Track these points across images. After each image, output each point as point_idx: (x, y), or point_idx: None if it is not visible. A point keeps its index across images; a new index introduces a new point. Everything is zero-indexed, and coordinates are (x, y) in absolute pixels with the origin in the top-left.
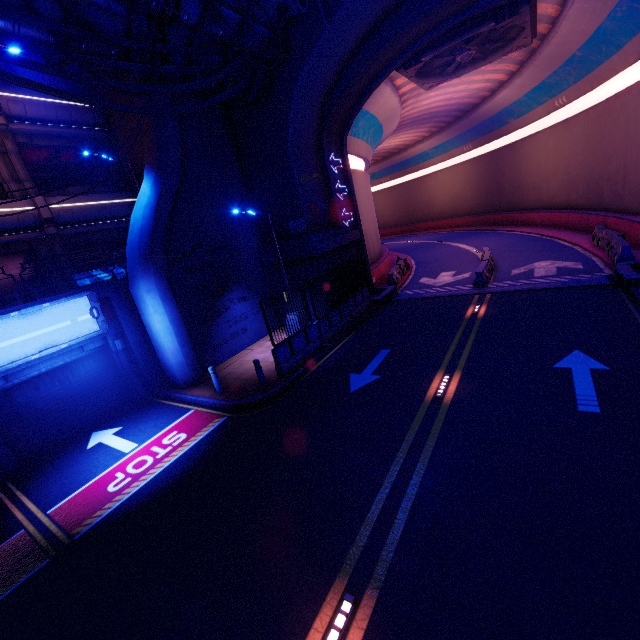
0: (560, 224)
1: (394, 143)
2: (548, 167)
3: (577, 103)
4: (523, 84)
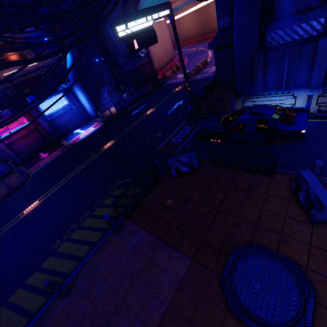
0: None
1: None
2: None
3: None
4: None
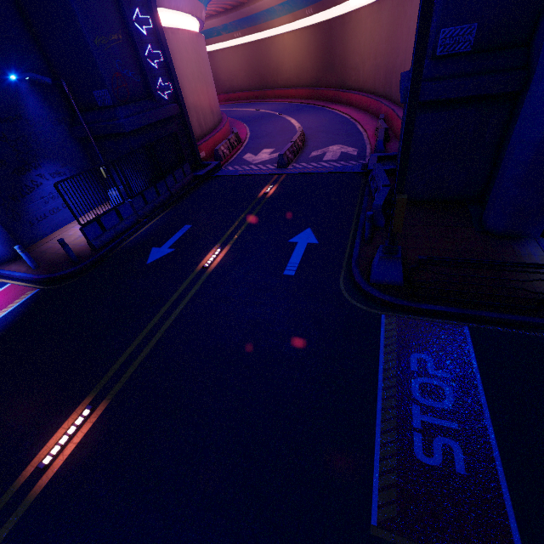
0: (366, 108)
1: None
2: (365, 49)
3: None
4: None
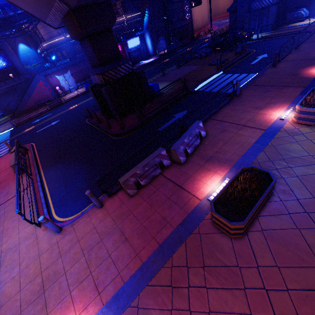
0: None
1: None
2: None
3: None
4: None
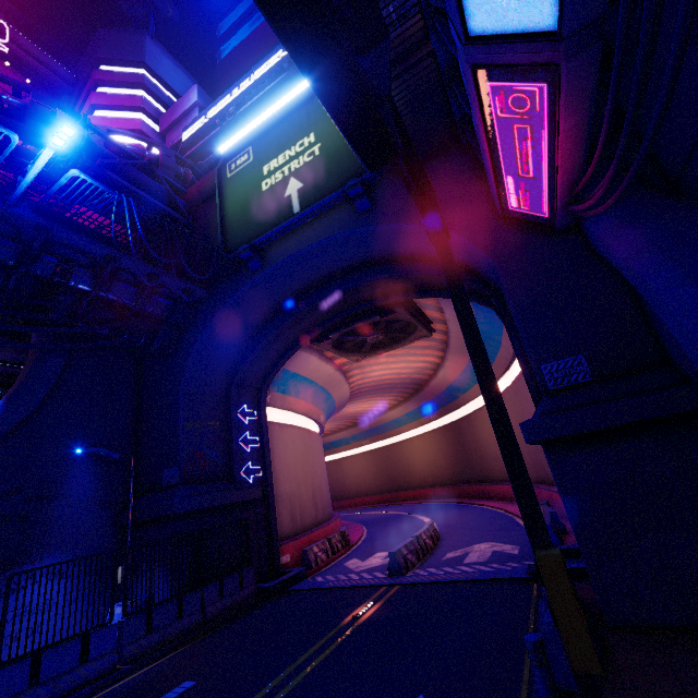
0: None
1: (366, 408)
2: None
3: (501, 383)
4: (453, 366)
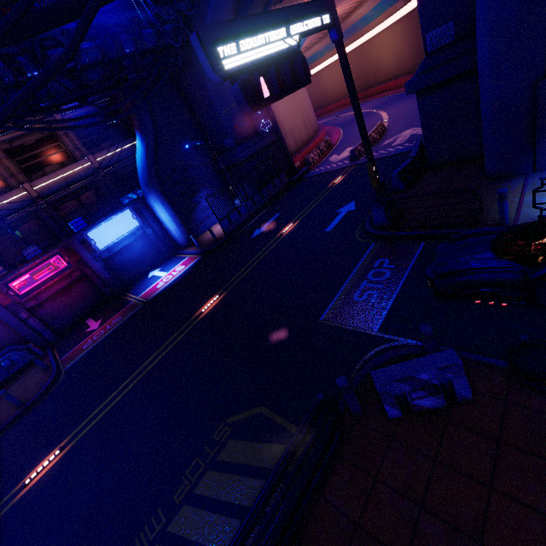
0: None
1: None
2: None
3: None
4: None
